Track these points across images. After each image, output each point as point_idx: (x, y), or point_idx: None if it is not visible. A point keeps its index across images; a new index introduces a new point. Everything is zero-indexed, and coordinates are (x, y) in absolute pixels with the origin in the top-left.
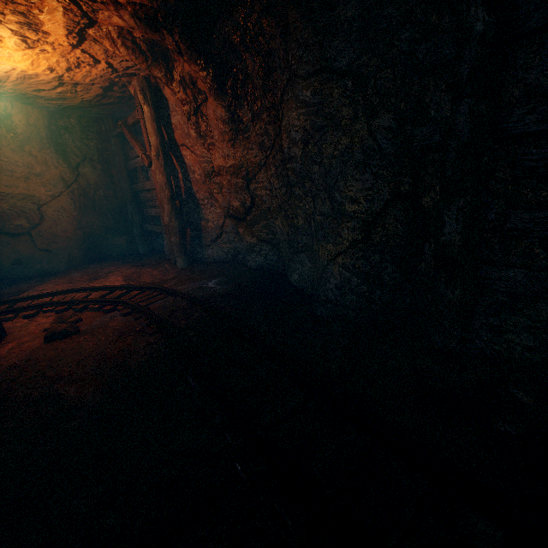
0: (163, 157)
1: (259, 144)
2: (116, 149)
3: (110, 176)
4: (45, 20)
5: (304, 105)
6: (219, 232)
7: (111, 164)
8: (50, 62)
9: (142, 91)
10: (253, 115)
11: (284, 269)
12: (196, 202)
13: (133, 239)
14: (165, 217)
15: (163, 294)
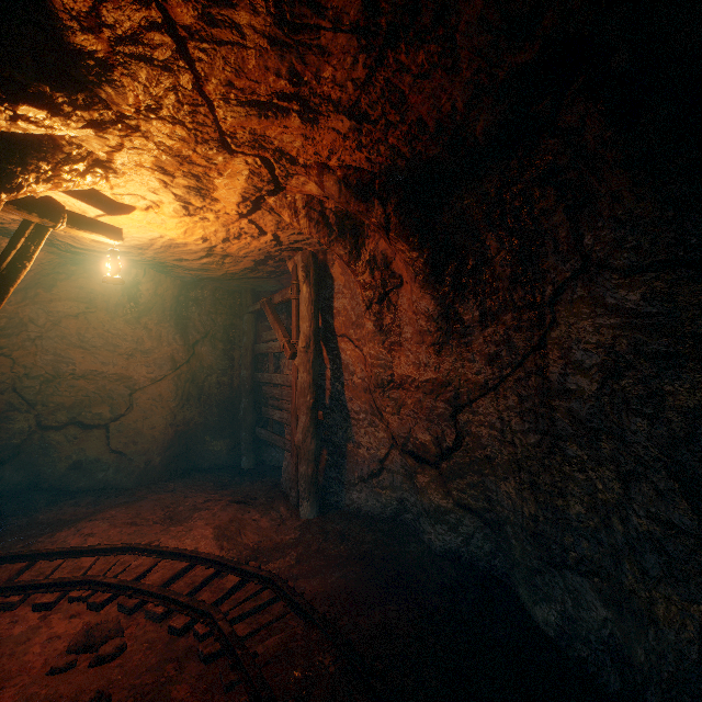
0: (313, 350)
1: (489, 355)
2: (247, 327)
3: (231, 359)
4: (221, 184)
5: (616, 313)
6: (376, 467)
7: (236, 344)
8: (207, 232)
9: (305, 267)
10: (482, 312)
11: (508, 574)
12: (345, 413)
13: (237, 444)
14: (298, 432)
15: (283, 602)
